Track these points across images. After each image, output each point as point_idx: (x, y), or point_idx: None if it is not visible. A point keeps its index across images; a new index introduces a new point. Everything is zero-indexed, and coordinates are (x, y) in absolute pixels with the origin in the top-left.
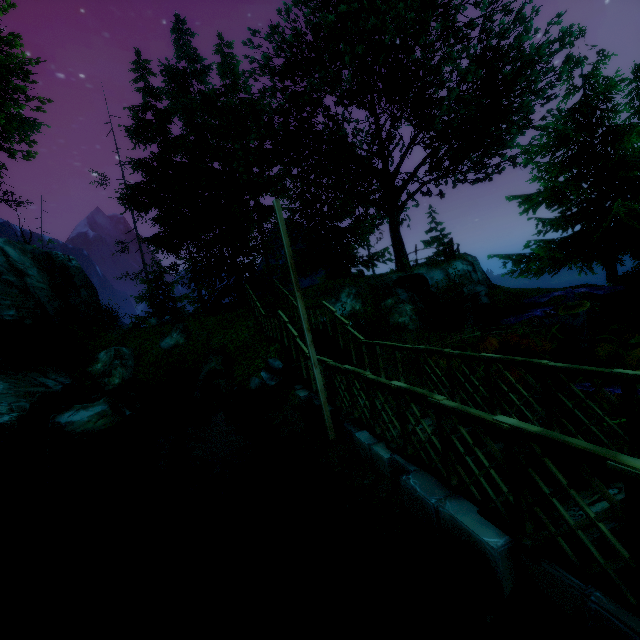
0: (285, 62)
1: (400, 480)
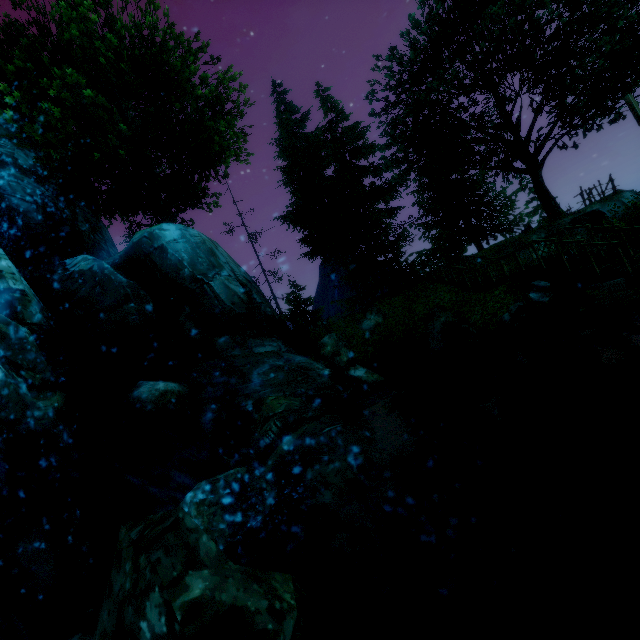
0: (400, 78)
1: None
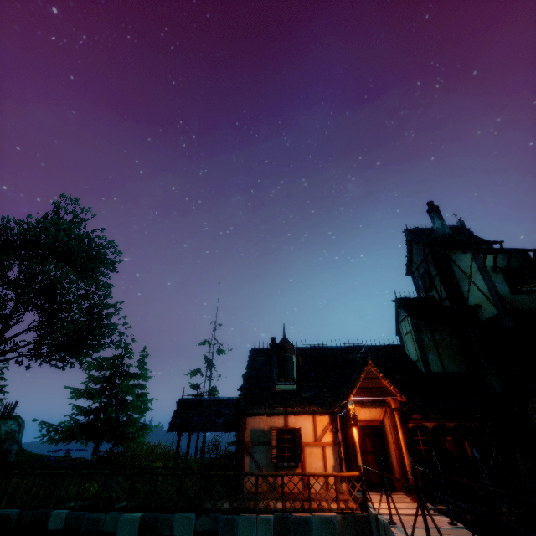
0: None
1: None
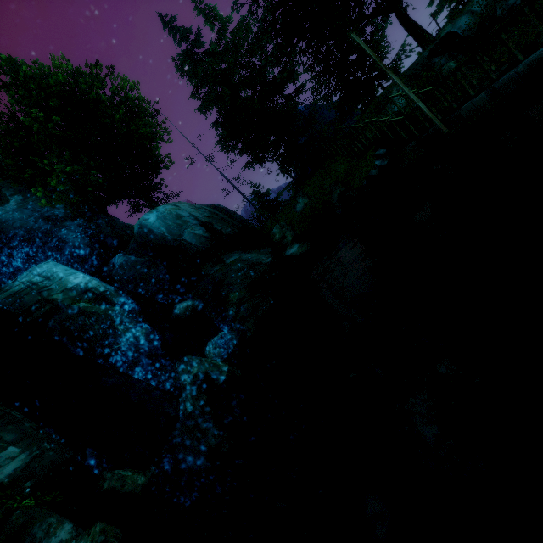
0: None
1: (494, 87)
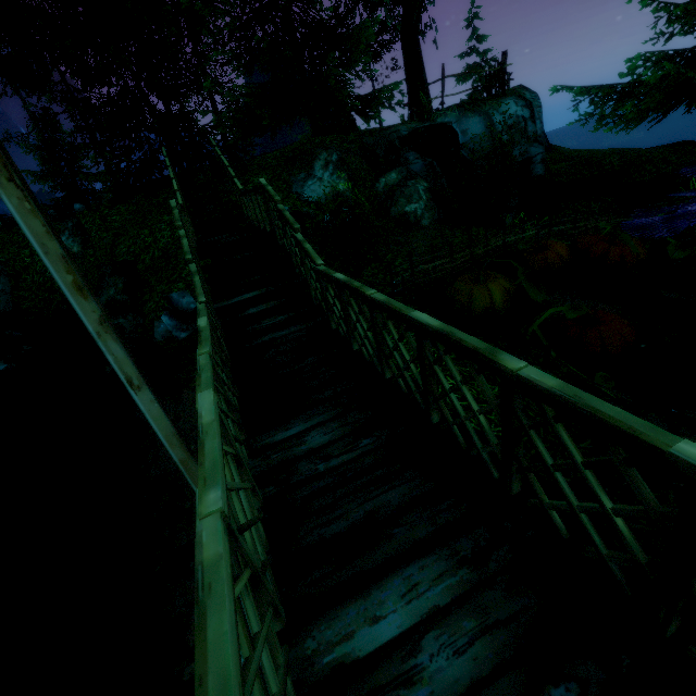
0: None
1: None
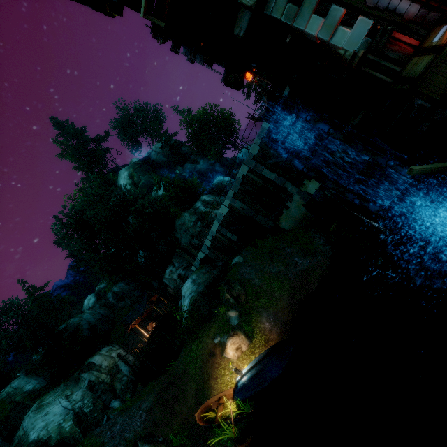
0: None
1: None
